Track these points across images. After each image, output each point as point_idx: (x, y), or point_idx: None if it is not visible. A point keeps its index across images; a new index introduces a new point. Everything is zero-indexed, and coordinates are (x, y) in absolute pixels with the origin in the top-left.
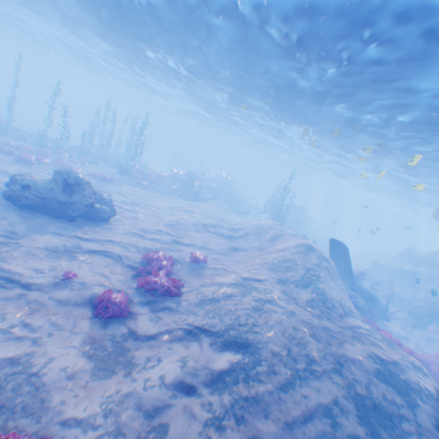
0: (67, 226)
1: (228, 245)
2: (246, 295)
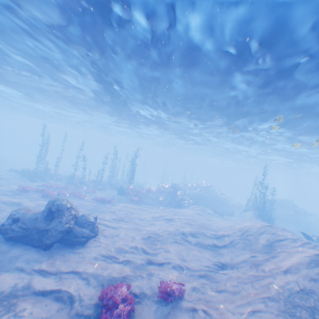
0: (38, 255)
1: (212, 261)
2: None
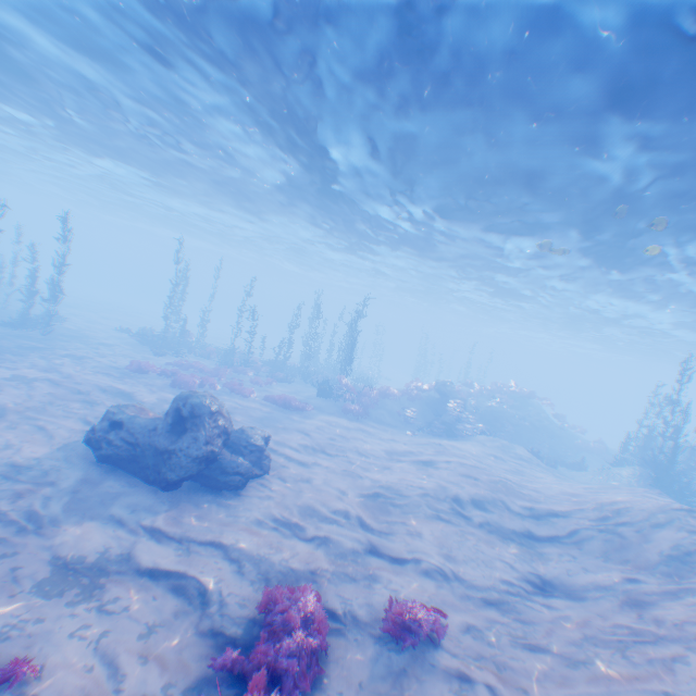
0: (151, 499)
1: (520, 571)
2: None
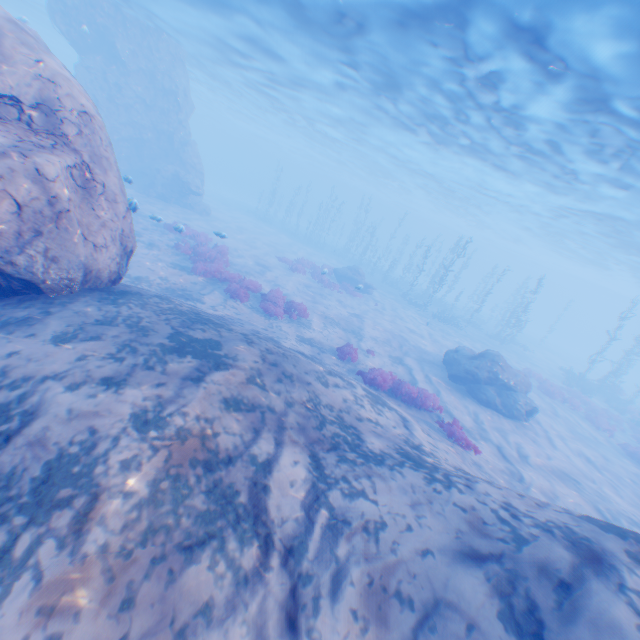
0: (439, 375)
1: None
2: (358, 384)
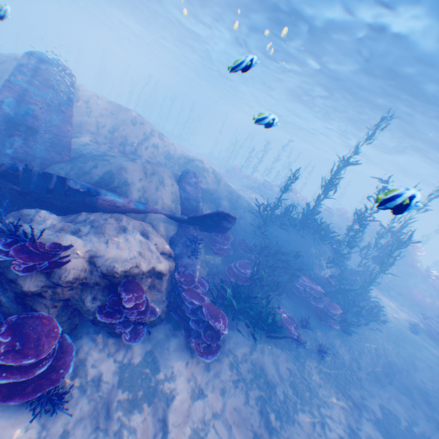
0: None
1: None
2: None
